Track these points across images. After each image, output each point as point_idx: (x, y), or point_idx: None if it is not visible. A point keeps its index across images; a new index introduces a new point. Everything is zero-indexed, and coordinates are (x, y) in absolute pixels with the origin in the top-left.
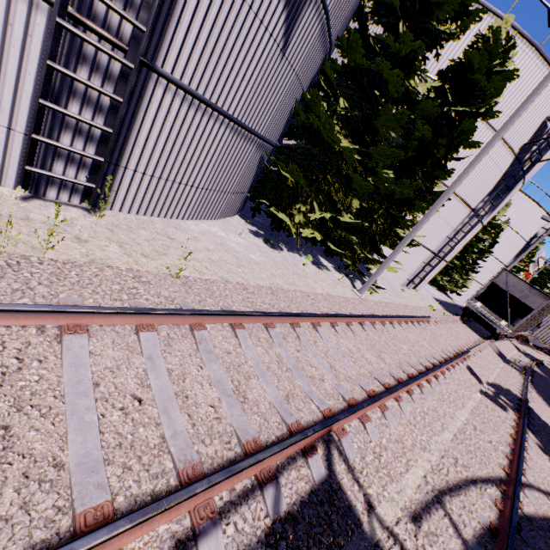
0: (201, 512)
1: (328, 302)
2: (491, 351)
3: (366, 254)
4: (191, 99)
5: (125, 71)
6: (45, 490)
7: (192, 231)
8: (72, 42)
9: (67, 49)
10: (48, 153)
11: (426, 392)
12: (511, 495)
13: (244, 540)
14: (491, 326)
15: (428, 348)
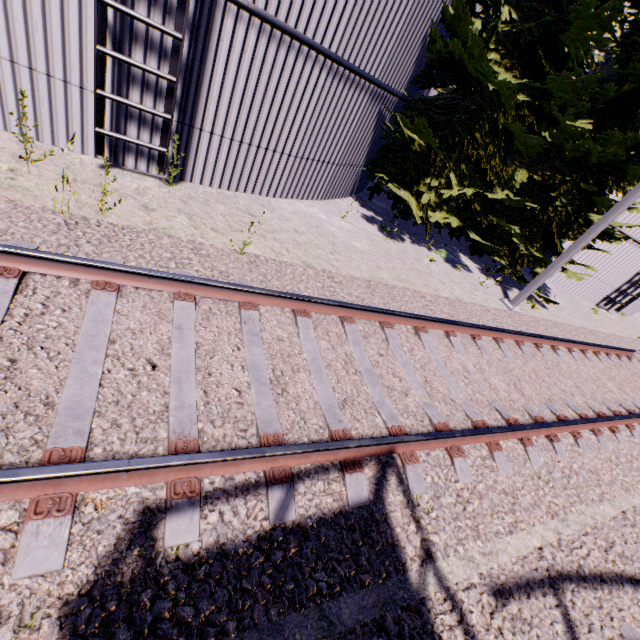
0: (178, 487)
1: (453, 307)
2: None
3: (532, 252)
4: (269, 29)
5: None
6: (29, 422)
7: (283, 210)
8: None
9: None
10: (120, 114)
11: (585, 445)
12: None
13: (228, 533)
14: None
15: (614, 391)
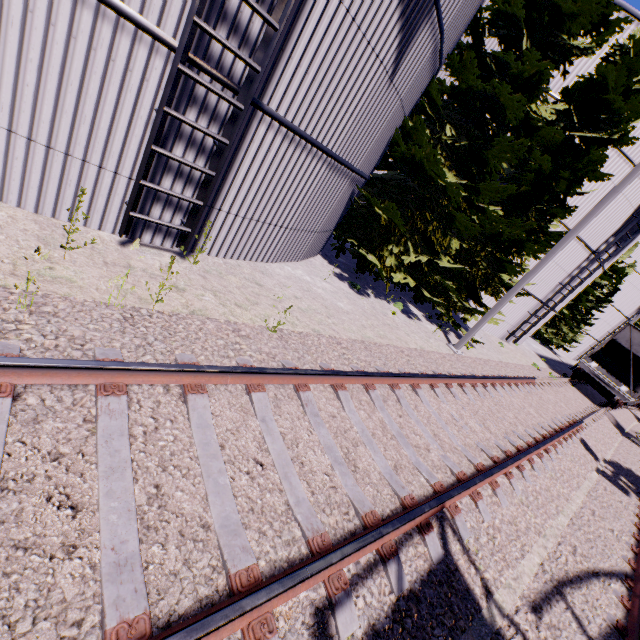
0: (335, 583)
1: (424, 358)
2: (608, 422)
3: (463, 303)
4: (292, 135)
5: (235, 113)
6: (200, 549)
7: (278, 276)
8: (185, 84)
9: (179, 91)
10: (148, 197)
11: (537, 468)
12: (639, 593)
13: (373, 614)
14: (608, 392)
15: (535, 416)
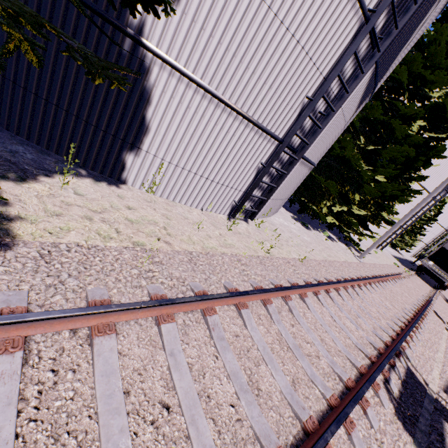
0: (385, 373)
1: (351, 267)
2: (442, 299)
3: (360, 230)
4: (303, 161)
5: (292, 160)
6: (343, 359)
7: (277, 225)
8: (275, 151)
9: (271, 154)
10: (243, 197)
11: (422, 328)
12: None
13: (397, 386)
14: (440, 280)
15: (409, 298)
